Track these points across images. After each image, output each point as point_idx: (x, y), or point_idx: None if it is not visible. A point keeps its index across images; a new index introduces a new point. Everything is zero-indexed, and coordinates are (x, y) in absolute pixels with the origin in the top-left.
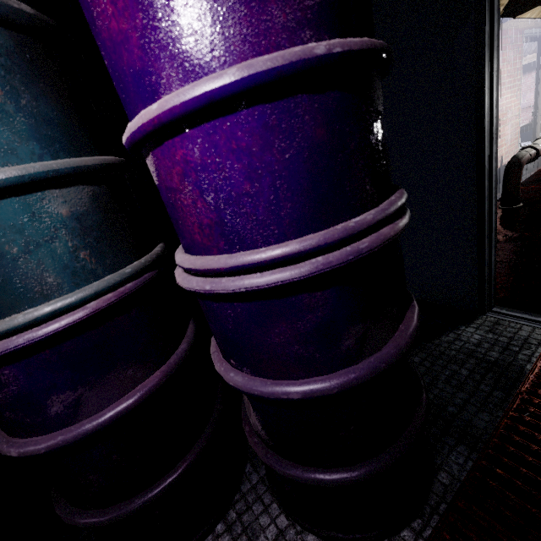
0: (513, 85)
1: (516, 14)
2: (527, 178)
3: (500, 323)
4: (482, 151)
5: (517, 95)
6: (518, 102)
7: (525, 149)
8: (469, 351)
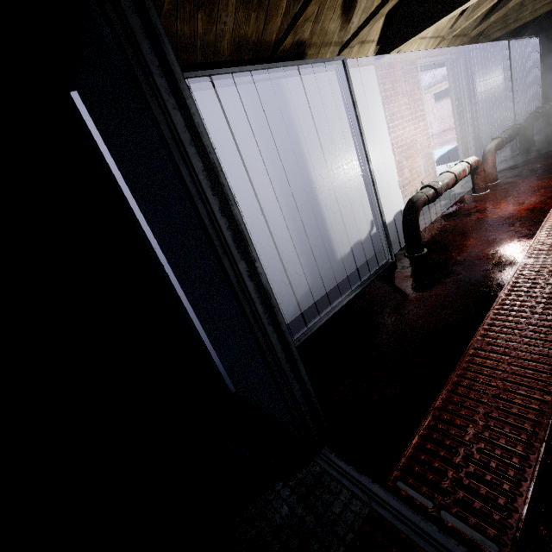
0: (416, 116)
1: (391, 49)
2: (445, 211)
3: (321, 479)
4: (225, 272)
5: (424, 126)
6: (426, 132)
7: (424, 188)
8: (262, 546)
